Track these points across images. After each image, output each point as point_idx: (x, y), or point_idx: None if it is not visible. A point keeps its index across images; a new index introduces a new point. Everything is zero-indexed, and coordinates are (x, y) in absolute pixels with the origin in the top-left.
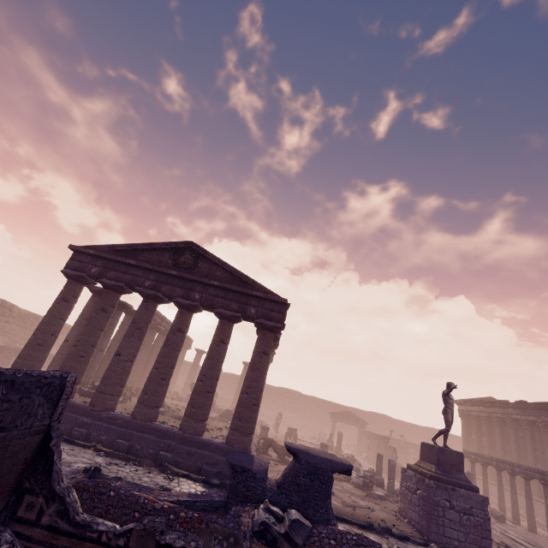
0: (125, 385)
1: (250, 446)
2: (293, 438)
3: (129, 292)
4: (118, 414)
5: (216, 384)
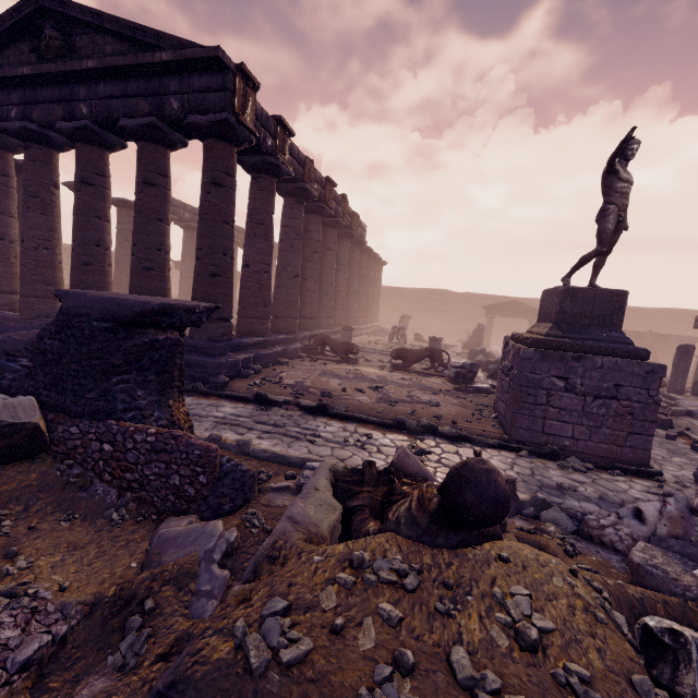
0: (59, 284)
1: (226, 337)
2: (400, 339)
3: (18, 145)
4: (51, 320)
5: (160, 257)
